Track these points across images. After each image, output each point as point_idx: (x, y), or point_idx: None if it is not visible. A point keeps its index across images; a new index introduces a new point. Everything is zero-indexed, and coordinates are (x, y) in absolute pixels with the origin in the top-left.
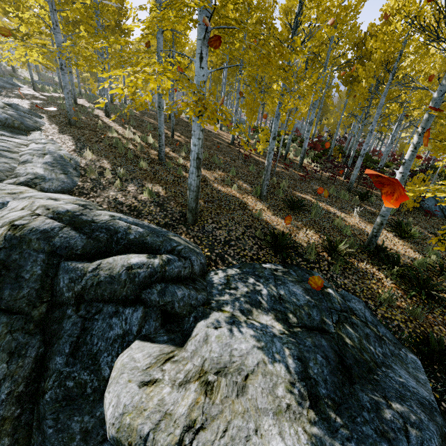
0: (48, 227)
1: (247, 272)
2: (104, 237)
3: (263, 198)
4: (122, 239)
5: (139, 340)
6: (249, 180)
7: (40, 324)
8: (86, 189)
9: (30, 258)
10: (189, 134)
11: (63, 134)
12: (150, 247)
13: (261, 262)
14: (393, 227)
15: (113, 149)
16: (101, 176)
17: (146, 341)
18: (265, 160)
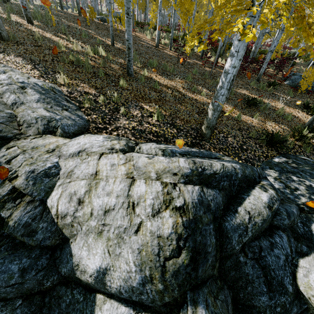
0: (196, 195)
1: (280, 170)
2: (227, 185)
3: (225, 101)
4: (235, 180)
5: (300, 258)
6: (202, 84)
7: (220, 277)
8: (99, 123)
9: (206, 233)
10: (119, 39)
11: (8, 55)
12: (249, 179)
13: (270, 158)
14: (301, 107)
15: (78, 68)
16: (97, 104)
17: (304, 257)
18: (192, 61)
